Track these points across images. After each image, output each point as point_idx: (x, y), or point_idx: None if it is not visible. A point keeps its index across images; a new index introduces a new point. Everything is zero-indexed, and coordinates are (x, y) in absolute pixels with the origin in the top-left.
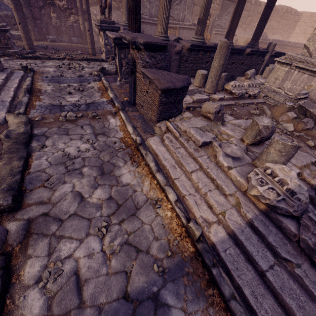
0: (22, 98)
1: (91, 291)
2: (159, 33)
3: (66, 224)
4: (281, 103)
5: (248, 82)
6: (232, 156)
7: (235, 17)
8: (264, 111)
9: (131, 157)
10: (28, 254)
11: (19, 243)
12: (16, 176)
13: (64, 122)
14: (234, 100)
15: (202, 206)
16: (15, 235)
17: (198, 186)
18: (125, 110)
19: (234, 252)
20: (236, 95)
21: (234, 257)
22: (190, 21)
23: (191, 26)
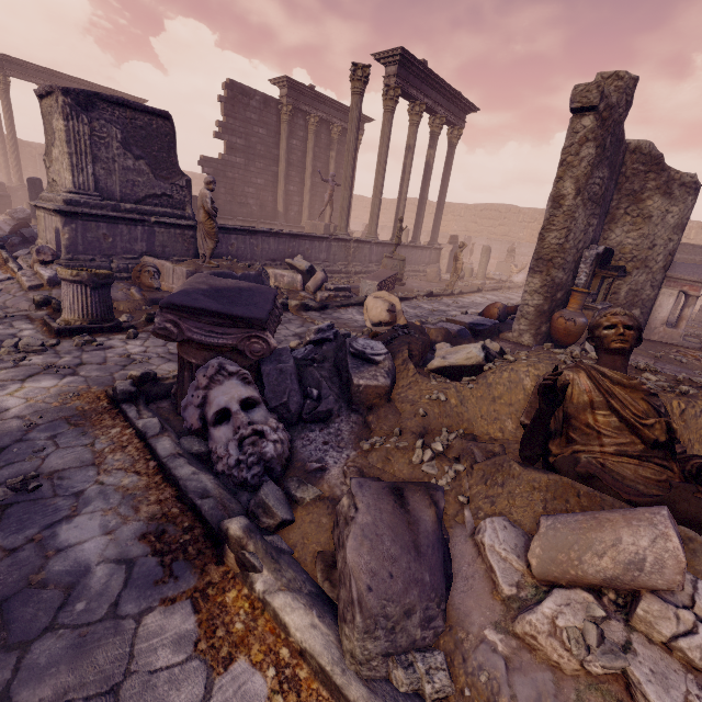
0: None
1: None
2: (16, 183)
3: None
4: None
5: None
6: None
7: None
8: None
9: None
10: None
11: None
12: None
13: None
14: None
15: None
16: None
17: None
18: None
19: None
20: None
21: None
22: None
23: None
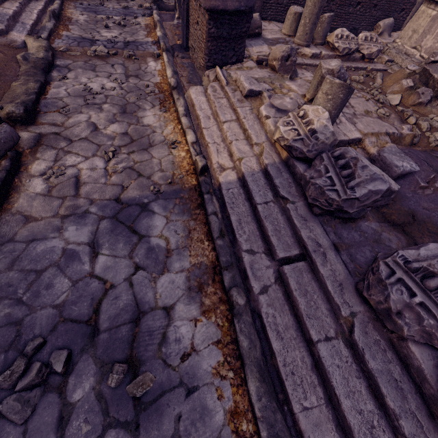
0: (46, 23)
1: (87, 190)
2: None
3: (75, 144)
4: None
5: None
6: (278, 108)
7: None
8: (375, 80)
9: (161, 102)
10: (37, 157)
11: (29, 148)
12: (30, 96)
13: (93, 57)
14: None
15: (223, 154)
16: (26, 141)
17: (226, 136)
18: (171, 53)
19: (237, 191)
20: (340, 51)
21: (235, 195)
22: None
23: None
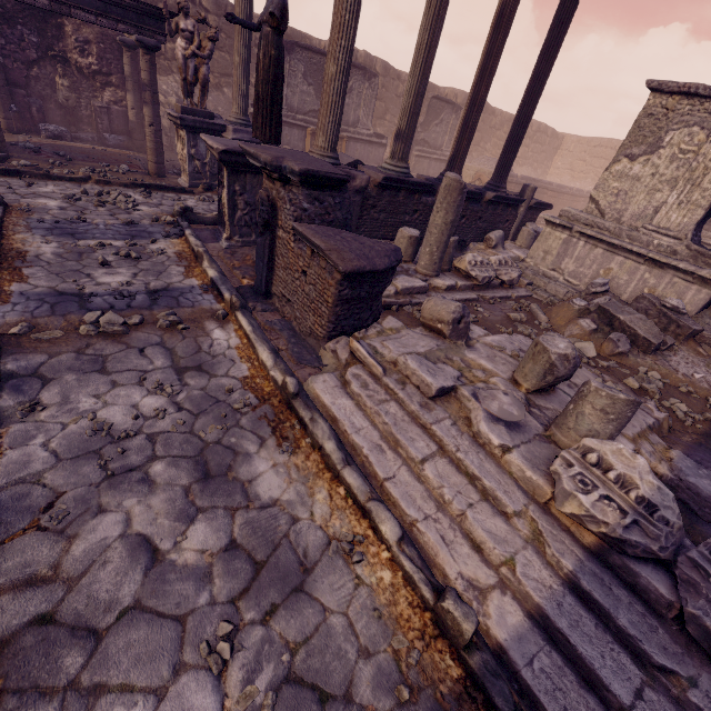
0: None
1: None
2: (320, 150)
3: (111, 645)
4: (561, 299)
5: (492, 253)
6: (504, 421)
7: (465, 134)
8: (535, 314)
9: (274, 427)
10: None
11: None
12: None
13: (92, 338)
14: (475, 291)
15: (459, 546)
16: None
17: (443, 496)
18: (248, 310)
19: (550, 663)
20: (479, 280)
21: (553, 678)
22: (370, 128)
23: (372, 137)
